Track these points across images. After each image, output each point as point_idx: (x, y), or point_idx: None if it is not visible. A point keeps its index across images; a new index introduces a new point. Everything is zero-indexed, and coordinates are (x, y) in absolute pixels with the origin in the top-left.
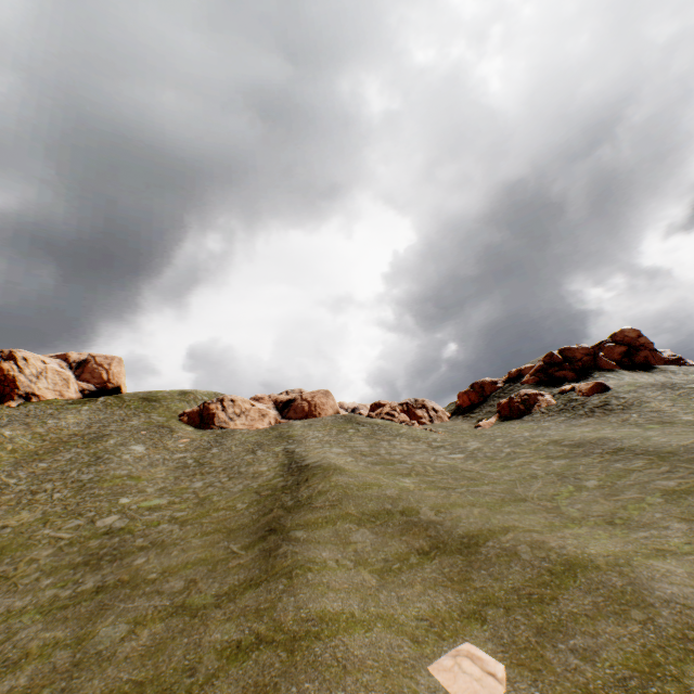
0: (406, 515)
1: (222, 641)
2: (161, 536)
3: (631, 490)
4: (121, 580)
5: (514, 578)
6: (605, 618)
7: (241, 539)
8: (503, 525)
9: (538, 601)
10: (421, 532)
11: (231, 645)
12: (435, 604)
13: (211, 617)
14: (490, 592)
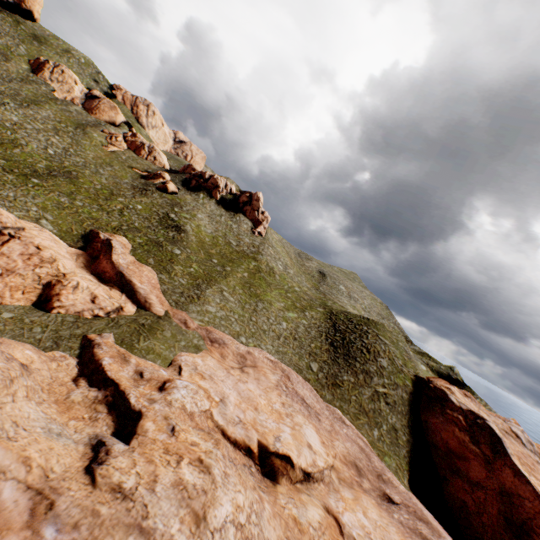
0: None
1: None
2: None
3: None
4: None
5: None
6: None
7: None
8: None
9: None
10: None
11: None
12: None
13: None
14: None
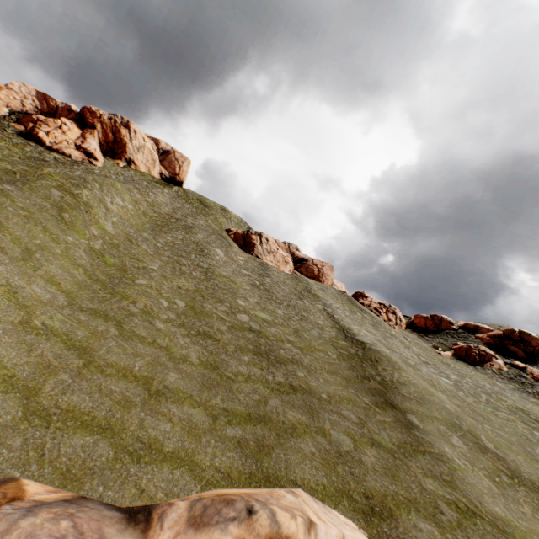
0: (474, 437)
1: (440, 494)
2: (294, 355)
3: None
4: (303, 387)
5: None
6: None
7: (363, 393)
8: None
9: None
10: (496, 460)
11: (451, 502)
12: None
13: (410, 465)
14: None
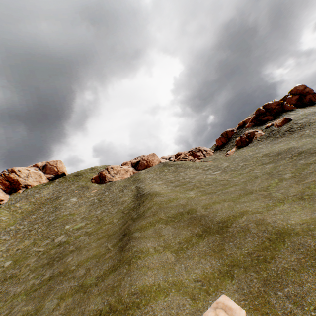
0: (190, 214)
1: (94, 310)
2: (80, 243)
3: (311, 176)
4: (60, 272)
5: (248, 246)
6: (306, 271)
7: (112, 240)
8: (240, 211)
9: (263, 261)
10: (197, 223)
11: (97, 313)
12: (205, 269)
13: (92, 293)
14: (235, 257)
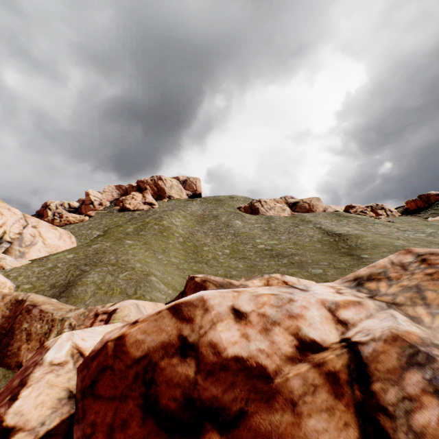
0: None
1: None
2: (293, 252)
3: None
4: (297, 261)
5: None
6: None
7: (334, 255)
8: None
9: None
10: None
11: None
12: None
13: (353, 269)
14: None
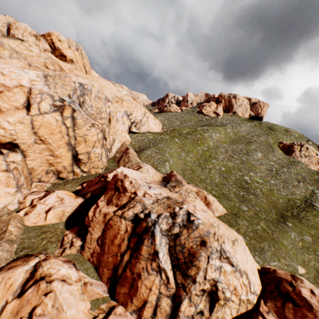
0: None
1: (262, 226)
2: (256, 193)
3: None
4: (247, 198)
5: None
6: None
7: (275, 210)
8: None
9: None
10: None
11: (263, 228)
12: (309, 262)
13: (261, 221)
14: None
